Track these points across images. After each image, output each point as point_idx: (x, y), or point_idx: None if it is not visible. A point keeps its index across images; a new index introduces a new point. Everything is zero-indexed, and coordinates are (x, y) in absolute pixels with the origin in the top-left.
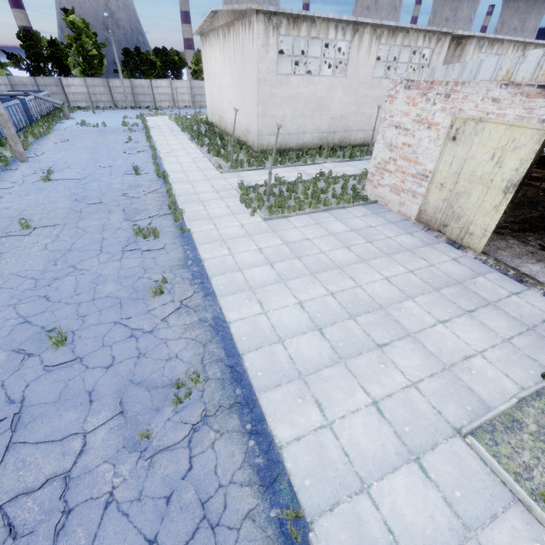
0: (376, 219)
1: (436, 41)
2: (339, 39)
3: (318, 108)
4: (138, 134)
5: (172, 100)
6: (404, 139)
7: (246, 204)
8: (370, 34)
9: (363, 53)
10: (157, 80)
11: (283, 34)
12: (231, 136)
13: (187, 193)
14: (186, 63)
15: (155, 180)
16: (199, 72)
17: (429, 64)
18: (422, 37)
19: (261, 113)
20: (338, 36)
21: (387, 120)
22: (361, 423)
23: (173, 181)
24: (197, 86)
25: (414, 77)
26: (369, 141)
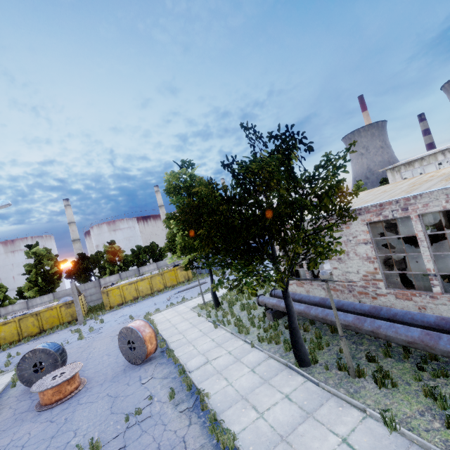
0: None
1: None
2: (449, 157)
3: None
4: None
5: None
6: None
7: None
8: None
9: None
10: None
11: (404, 171)
12: None
13: None
14: None
15: None
16: None
17: None
18: None
19: None
20: (447, 156)
21: None
22: None
23: None
24: None
25: None
26: None
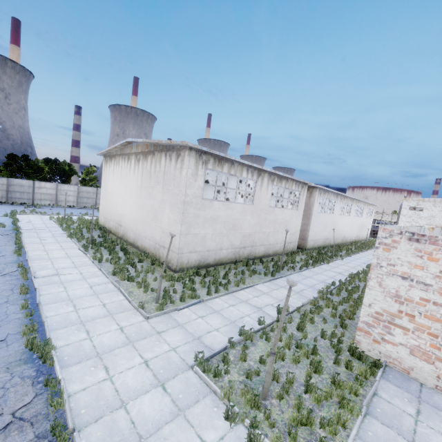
0: (441, 418)
1: (301, 187)
2: (249, 178)
3: (233, 228)
4: (1, 241)
5: (55, 199)
6: (424, 294)
7: (249, 438)
8: (267, 178)
9: (263, 189)
10: (41, 182)
11: (210, 168)
12: (131, 245)
13: (101, 407)
14: (77, 172)
15: (19, 360)
16: (88, 180)
17: (298, 200)
18: (295, 184)
19: (184, 232)
20: (248, 176)
21: (385, 267)
22: None
23: (62, 360)
24: (85, 190)
25: (432, 233)
26: (267, 253)
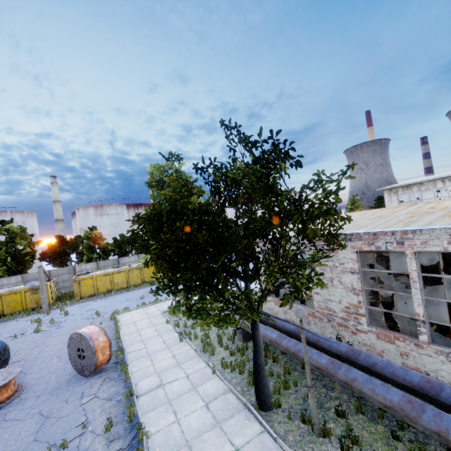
0: None
1: None
2: (449, 185)
3: None
4: None
5: None
6: None
7: None
8: None
9: None
10: None
11: (401, 194)
12: None
13: None
14: None
15: None
16: None
17: None
18: None
19: None
20: (446, 184)
21: None
22: (243, 283)
23: None
24: None
25: None
26: None
